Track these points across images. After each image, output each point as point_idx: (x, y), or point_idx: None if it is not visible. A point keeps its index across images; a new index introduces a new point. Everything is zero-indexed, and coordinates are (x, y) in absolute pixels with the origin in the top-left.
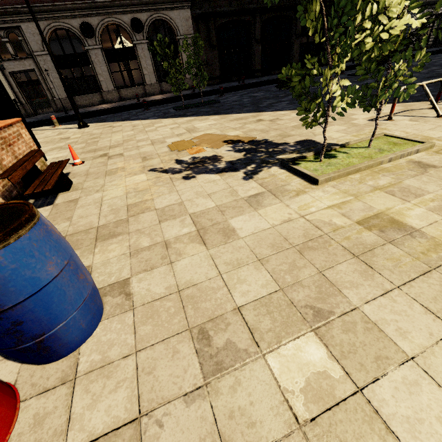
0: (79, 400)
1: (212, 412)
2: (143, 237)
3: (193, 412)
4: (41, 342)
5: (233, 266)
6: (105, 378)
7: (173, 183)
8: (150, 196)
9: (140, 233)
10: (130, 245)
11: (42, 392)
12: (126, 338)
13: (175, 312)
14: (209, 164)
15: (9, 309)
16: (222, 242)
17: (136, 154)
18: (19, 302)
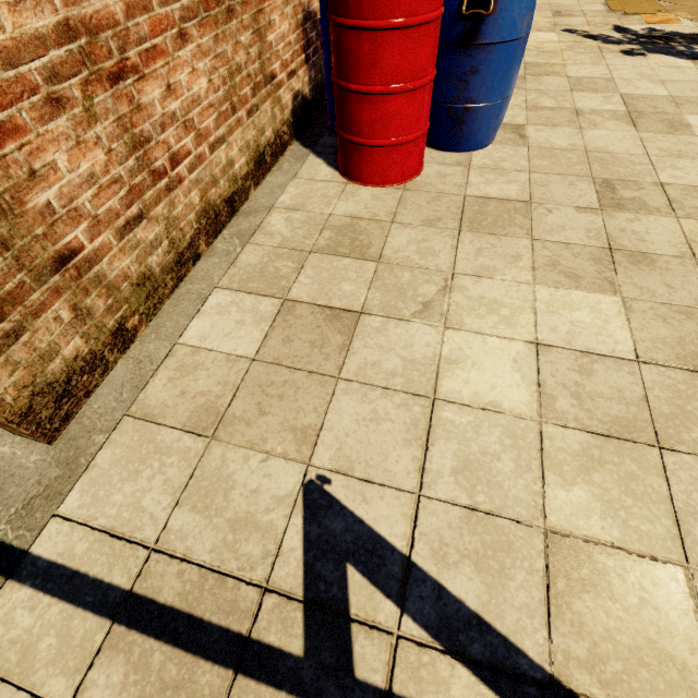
0: (474, 178)
1: (602, 223)
2: (546, 98)
3: (583, 217)
4: (466, 112)
5: (669, 154)
6: (497, 175)
7: (602, 54)
8: (561, 61)
9: (541, 94)
10: (526, 100)
11: (441, 164)
12: (518, 161)
13: (578, 163)
14: (680, 43)
15: (483, 46)
16: (664, 131)
17: (543, 4)
18: (493, 43)
